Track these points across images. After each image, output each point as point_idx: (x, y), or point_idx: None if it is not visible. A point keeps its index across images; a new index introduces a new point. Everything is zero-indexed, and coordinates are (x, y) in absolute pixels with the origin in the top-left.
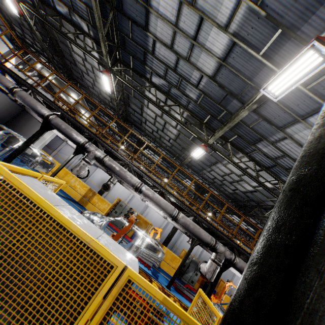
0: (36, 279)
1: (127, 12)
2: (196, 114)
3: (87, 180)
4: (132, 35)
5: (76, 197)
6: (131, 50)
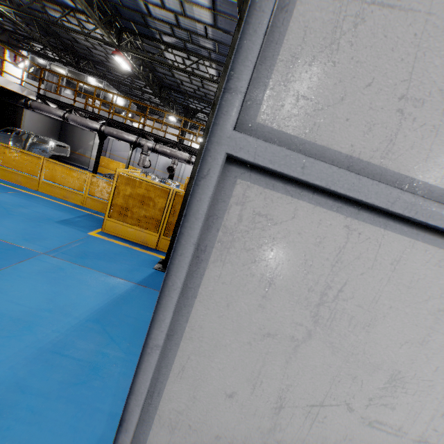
0: (149, 199)
1: None
2: (223, 61)
3: (154, 171)
4: (122, 3)
5: None
6: (128, 16)
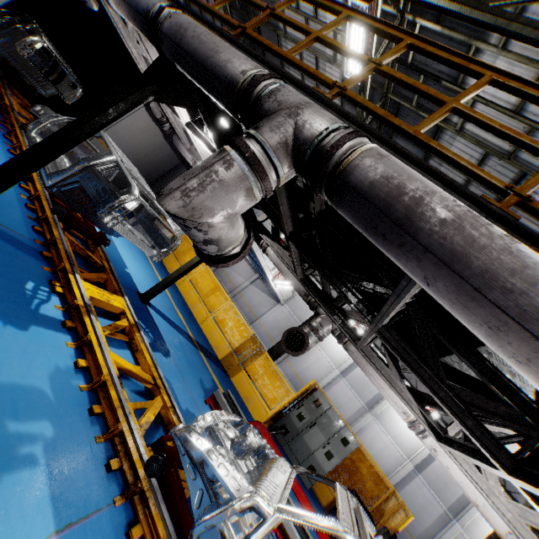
0: None
1: None
2: None
3: (255, 321)
4: None
5: (219, 348)
6: None
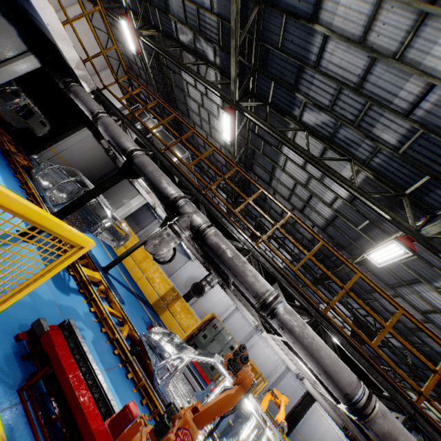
0: None
1: (283, 2)
2: (389, 175)
3: (172, 274)
4: (283, 41)
5: (151, 297)
6: (276, 71)
